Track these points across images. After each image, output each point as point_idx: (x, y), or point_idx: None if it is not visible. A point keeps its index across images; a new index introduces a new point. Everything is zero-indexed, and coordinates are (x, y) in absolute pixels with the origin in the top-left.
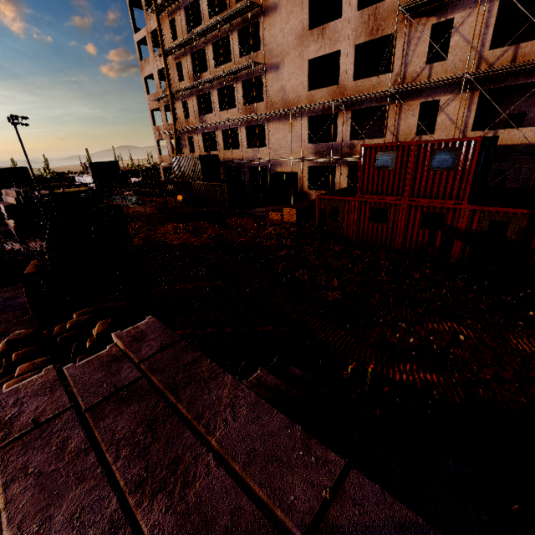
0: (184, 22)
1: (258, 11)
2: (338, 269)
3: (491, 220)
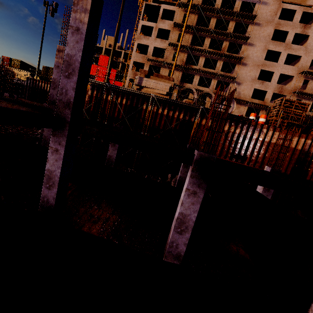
0: (190, 39)
1: (237, 61)
2: None
3: None
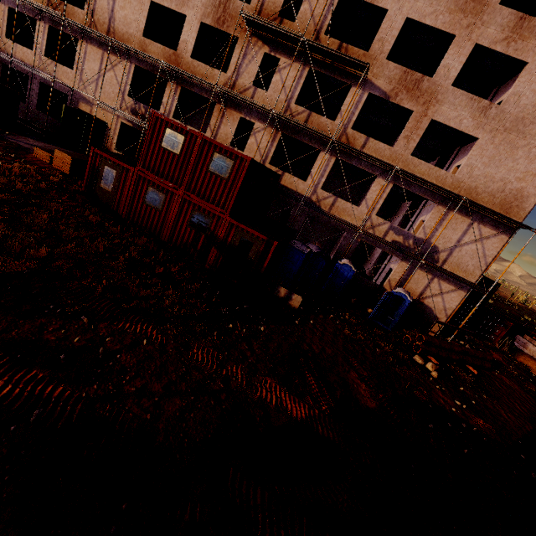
0: None
1: None
2: (63, 239)
3: (242, 237)
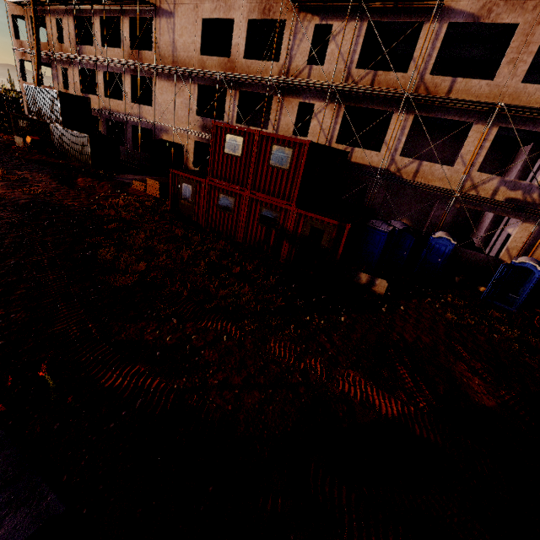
0: None
1: None
2: (156, 253)
3: (312, 226)
